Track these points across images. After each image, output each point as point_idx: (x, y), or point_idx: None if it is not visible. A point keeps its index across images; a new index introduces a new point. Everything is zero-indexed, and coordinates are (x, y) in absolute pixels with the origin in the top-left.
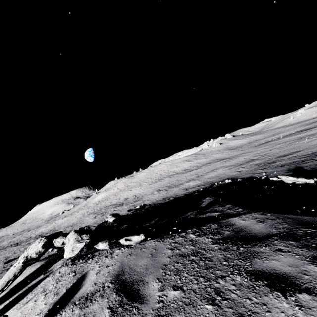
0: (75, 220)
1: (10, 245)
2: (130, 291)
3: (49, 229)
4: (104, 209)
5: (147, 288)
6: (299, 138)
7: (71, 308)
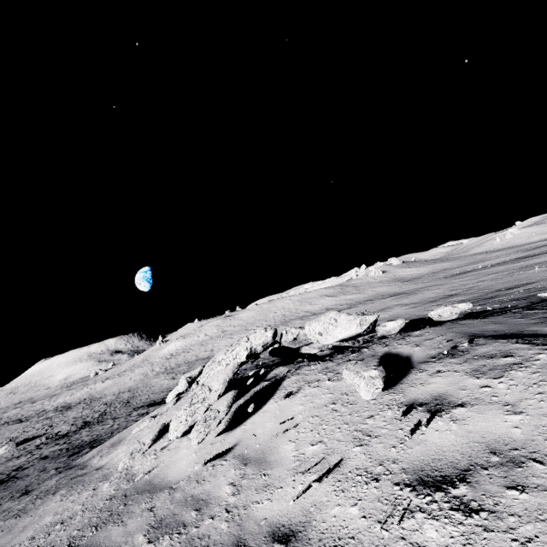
0: (131, 382)
1: (4, 423)
2: (523, 335)
3: (81, 397)
4: (186, 366)
5: (546, 331)
6: (523, 267)
7: (431, 363)
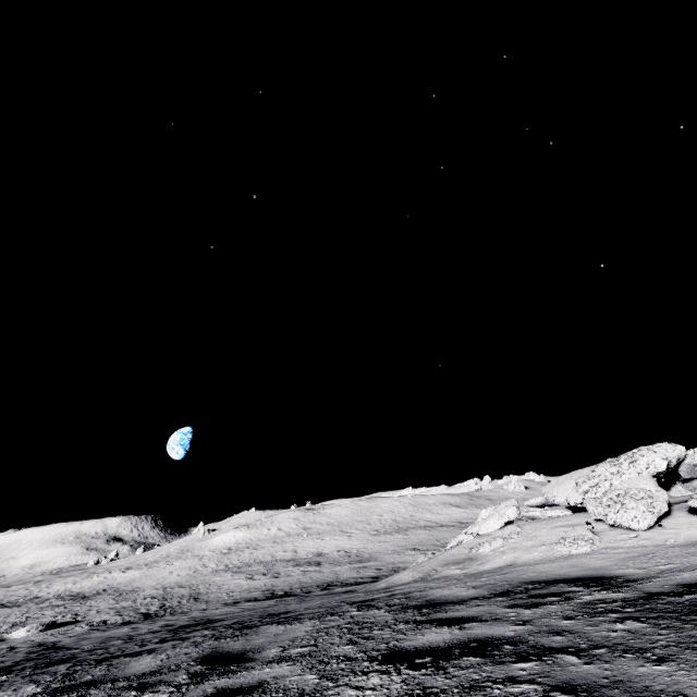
0: (176, 577)
1: None
2: None
3: (94, 586)
4: (262, 566)
5: None
6: None
7: None
